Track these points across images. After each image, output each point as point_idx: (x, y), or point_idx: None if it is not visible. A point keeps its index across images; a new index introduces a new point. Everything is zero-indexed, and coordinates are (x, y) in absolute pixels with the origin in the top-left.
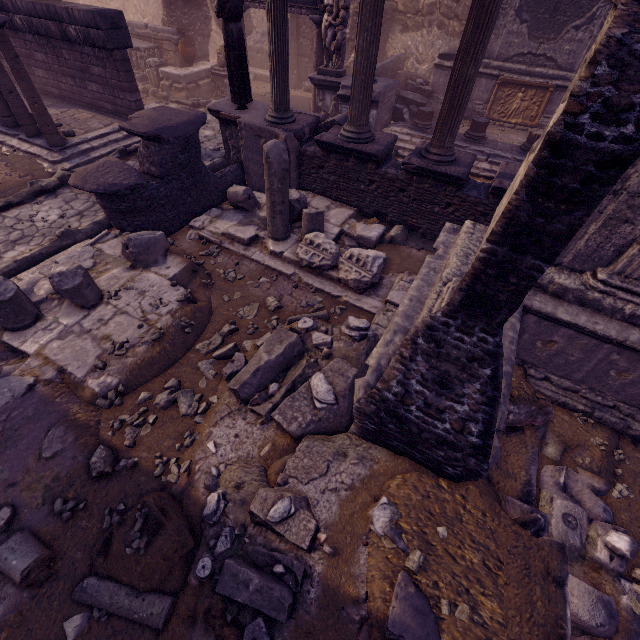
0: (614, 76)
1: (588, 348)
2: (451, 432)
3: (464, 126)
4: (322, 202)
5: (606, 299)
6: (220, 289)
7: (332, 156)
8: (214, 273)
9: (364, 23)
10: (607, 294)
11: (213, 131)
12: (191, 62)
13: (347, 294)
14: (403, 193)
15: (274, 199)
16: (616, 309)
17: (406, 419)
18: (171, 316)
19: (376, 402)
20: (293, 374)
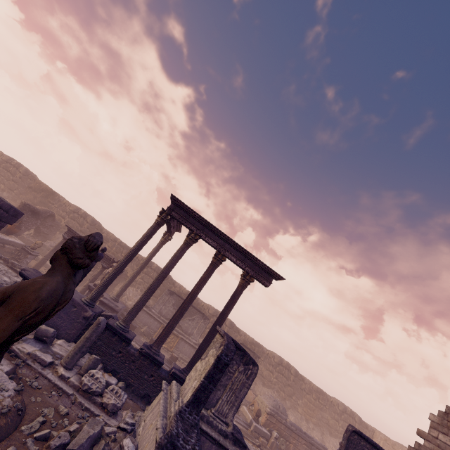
0: (227, 349)
1: (208, 448)
2: (191, 449)
3: (145, 339)
4: (87, 354)
5: (214, 421)
6: (28, 391)
7: (107, 332)
8: (22, 379)
9: (148, 293)
10: (214, 419)
11: (10, 279)
12: (10, 234)
13: (103, 414)
14: (133, 363)
15: (86, 343)
16: (217, 426)
17: (177, 446)
18: (11, 399)
19: (168, 437)
20: (98, 448)
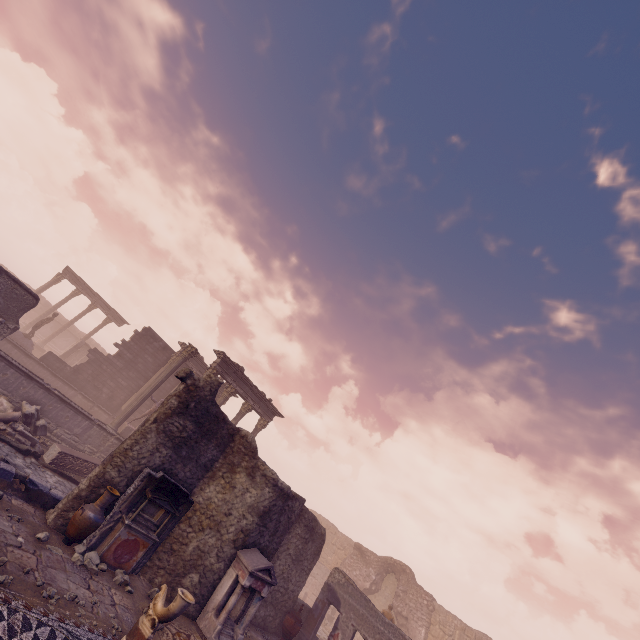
0: (81, 343)
1: None
2: None
3: None
4: None
5: None
6: None
7: None
8: None
9: (42, 317)
10: None
11: None
12: None
13: None
14: None
15: None
16: None
17: None
18: None
19: None
20: None
